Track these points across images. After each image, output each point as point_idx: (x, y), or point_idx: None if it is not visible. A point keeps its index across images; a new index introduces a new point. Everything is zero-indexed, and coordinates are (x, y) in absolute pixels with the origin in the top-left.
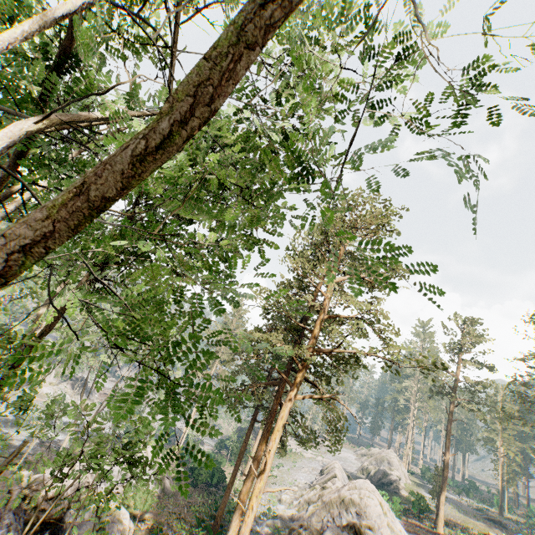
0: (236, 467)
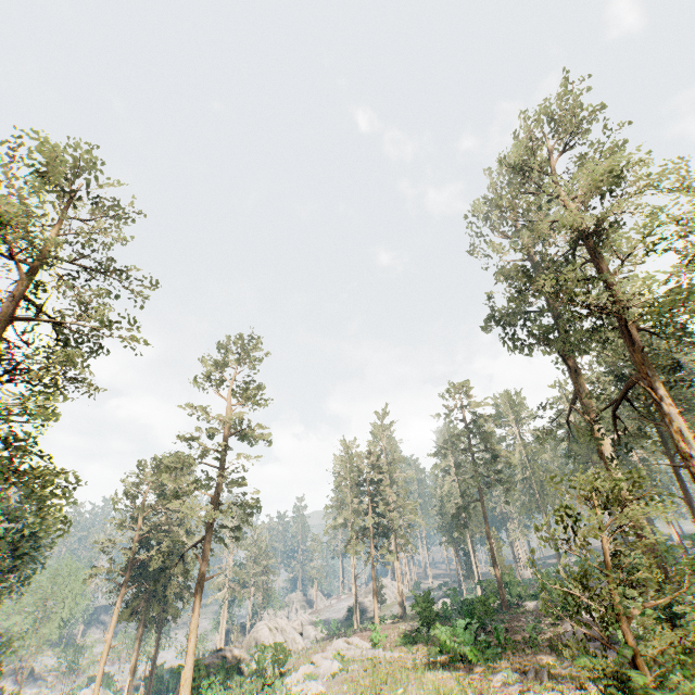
0: (155, 656)
